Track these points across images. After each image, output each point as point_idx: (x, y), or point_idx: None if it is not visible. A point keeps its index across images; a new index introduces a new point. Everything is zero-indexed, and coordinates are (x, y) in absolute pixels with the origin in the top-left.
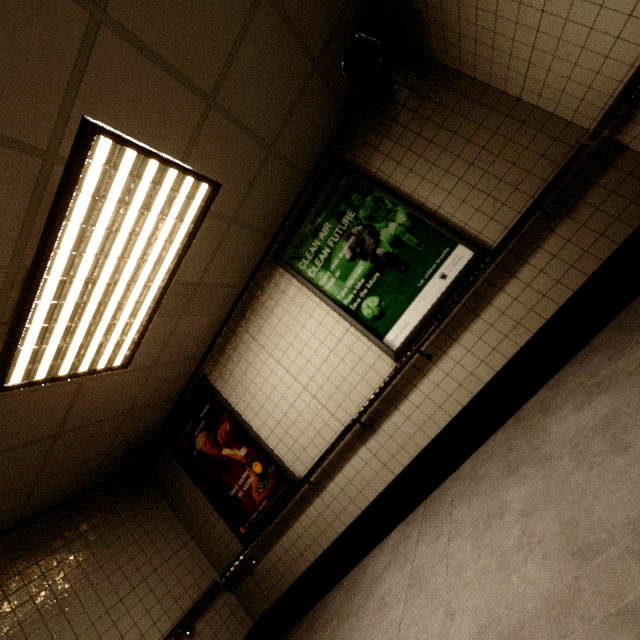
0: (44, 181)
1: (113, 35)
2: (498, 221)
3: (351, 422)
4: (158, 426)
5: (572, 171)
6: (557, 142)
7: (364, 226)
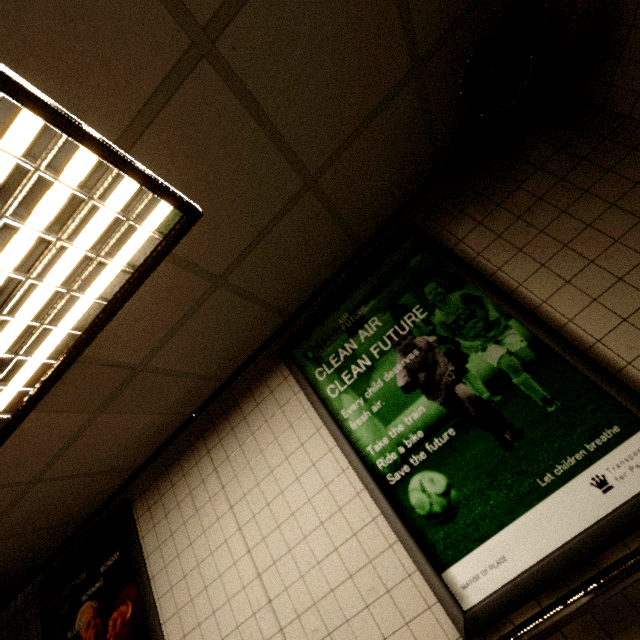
0: None
1: None
2: None
3: None
4: (43, 557)
5: None
6: None
7: (440, 338)
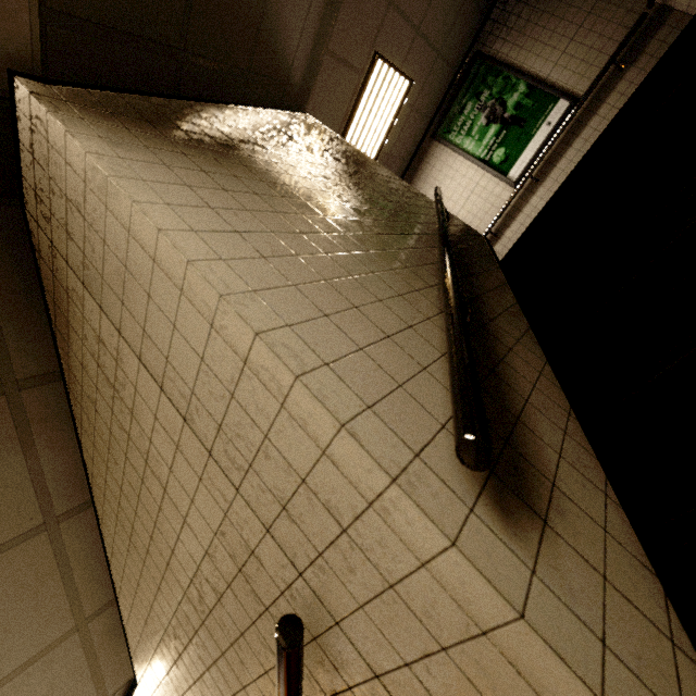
0: (357, 87)
1: (392, 10)
2: (587, 78)
3: (484, 233)
4: None
5: (638, 33)
6: (630, 13)
7: (496, 99)
